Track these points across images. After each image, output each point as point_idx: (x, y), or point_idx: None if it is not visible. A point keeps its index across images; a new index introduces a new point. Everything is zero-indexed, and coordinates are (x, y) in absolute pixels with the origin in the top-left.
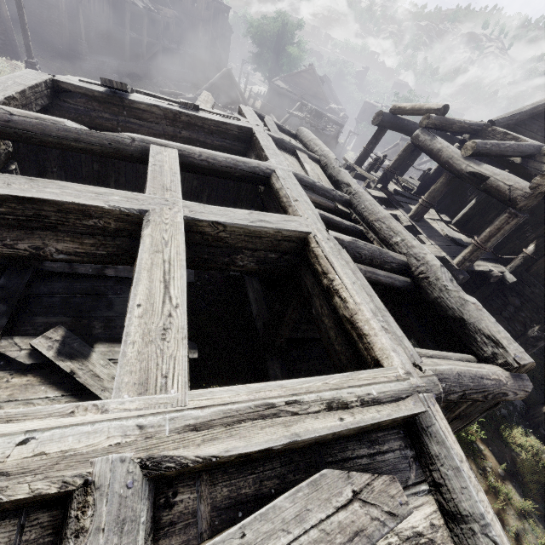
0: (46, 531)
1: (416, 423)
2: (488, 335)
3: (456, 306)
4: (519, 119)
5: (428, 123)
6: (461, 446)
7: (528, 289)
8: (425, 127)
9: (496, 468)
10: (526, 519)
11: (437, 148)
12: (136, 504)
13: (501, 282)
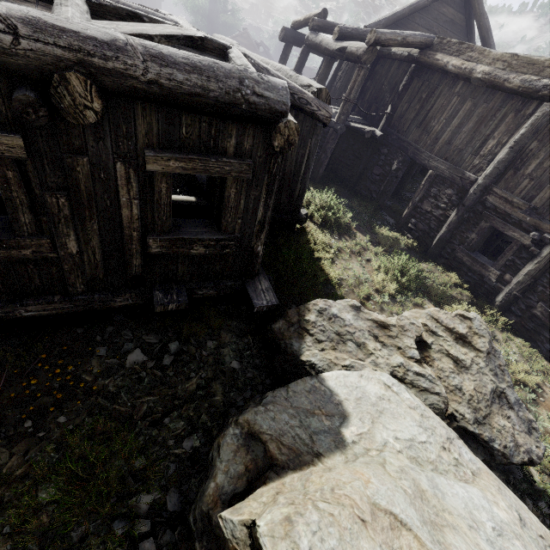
0: (48, 6)
1: (227, 53)
2: (306, 85)
3: (294, 81)
4: (384, 24)
5: (313, 24)
6: (342, 231)
7: (390, 138)
8: (312, 29)
9: (364, 240)
10: (378, 256)
11: (319, 41)
12: (82, 0)
13: (375, 139)
